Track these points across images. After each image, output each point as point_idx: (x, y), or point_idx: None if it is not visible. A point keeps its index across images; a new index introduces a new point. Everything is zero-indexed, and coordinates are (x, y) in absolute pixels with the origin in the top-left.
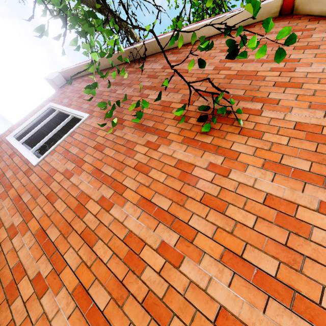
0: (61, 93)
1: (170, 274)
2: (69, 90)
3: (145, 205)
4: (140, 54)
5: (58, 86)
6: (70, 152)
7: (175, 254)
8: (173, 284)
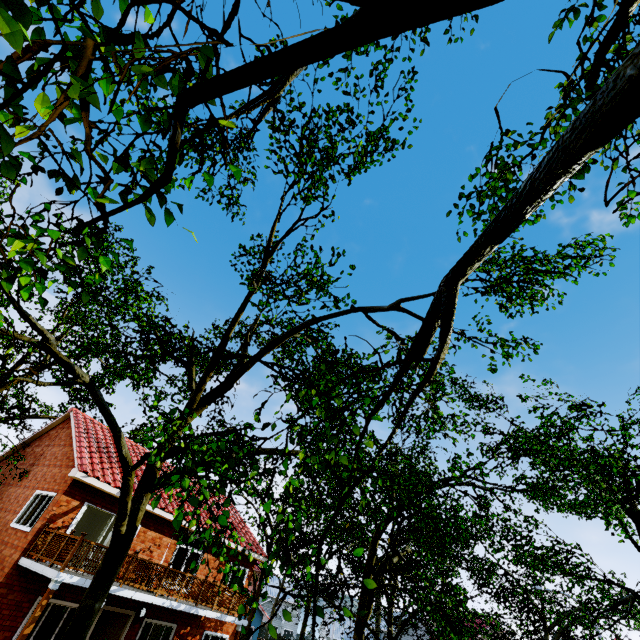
0: None
1: None
2: None
3: None
4: (29, 442)
5: None
6: None
7: None
8: None
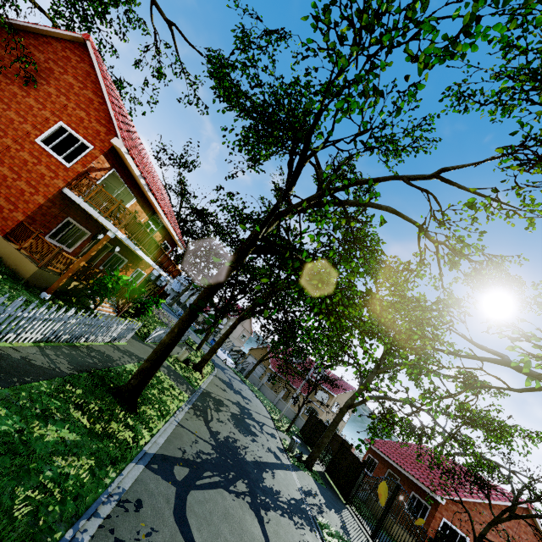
0: None
1: (4, 113)
2: None
3: (1, 100)
4: (16, 27)
5: None
6: None
7: (6, 110)
8: (4, 114)
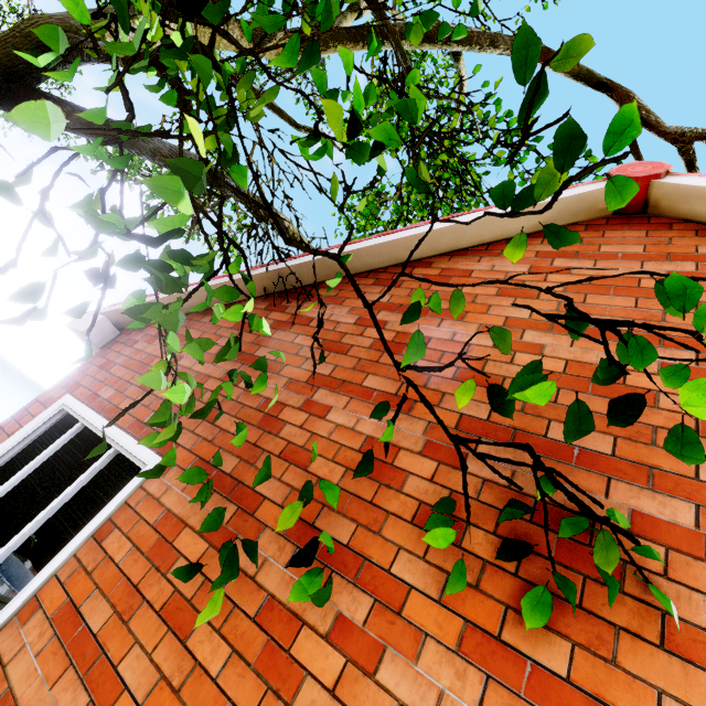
0: (102, 366)
1: None
2: (122, 360)
3: None
4: (302, 280)
5: (96, 345)
6: (81, 620)
7: None
8: None
